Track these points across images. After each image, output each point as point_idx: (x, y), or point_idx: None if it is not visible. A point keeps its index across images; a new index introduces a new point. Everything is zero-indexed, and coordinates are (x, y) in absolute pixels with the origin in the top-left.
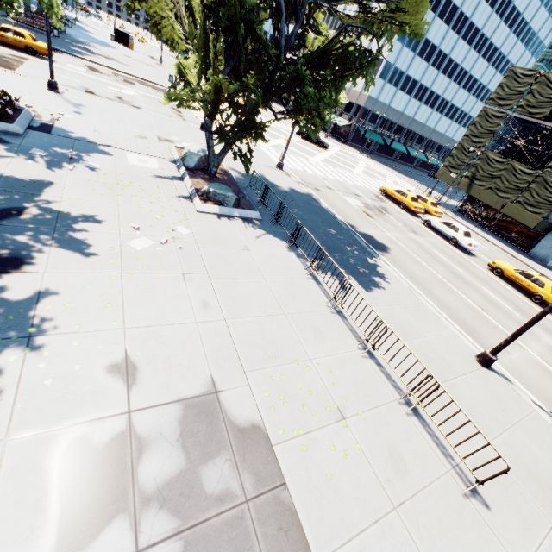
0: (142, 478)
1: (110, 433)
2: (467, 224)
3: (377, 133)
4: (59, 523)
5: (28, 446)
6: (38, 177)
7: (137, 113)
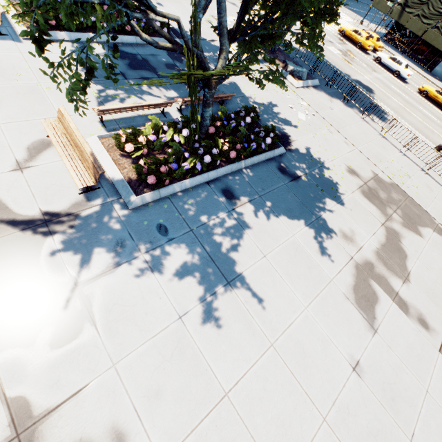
0: (382, 198)
1: (367, 189)
2: (394, 52)
3: None
4: (377, 208)
5: (356, 194)
6: (229, 82)
7: None
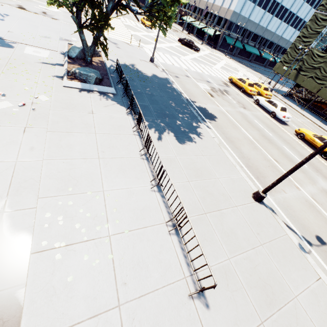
0: None
1: None
2: (291, 104)
3: (239, 40)
4: None
5: None
6: None
7: (52, 22)
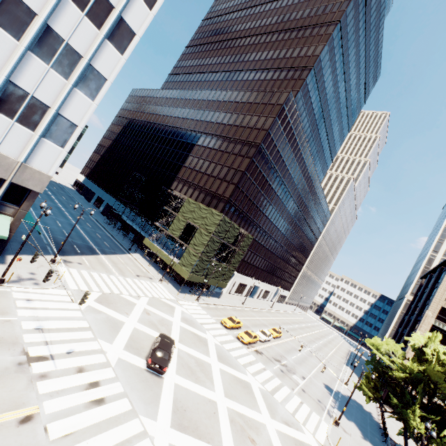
0: None
1: None
2: (209, 300)
3: None
4: None
5: None
6: None
7: None
